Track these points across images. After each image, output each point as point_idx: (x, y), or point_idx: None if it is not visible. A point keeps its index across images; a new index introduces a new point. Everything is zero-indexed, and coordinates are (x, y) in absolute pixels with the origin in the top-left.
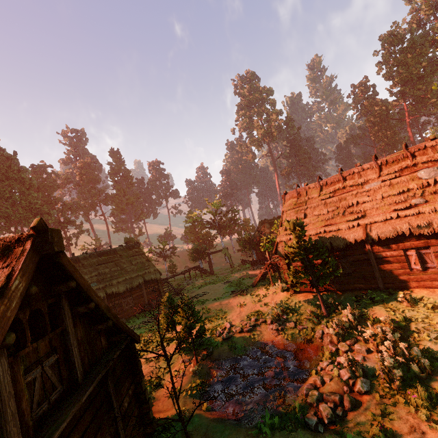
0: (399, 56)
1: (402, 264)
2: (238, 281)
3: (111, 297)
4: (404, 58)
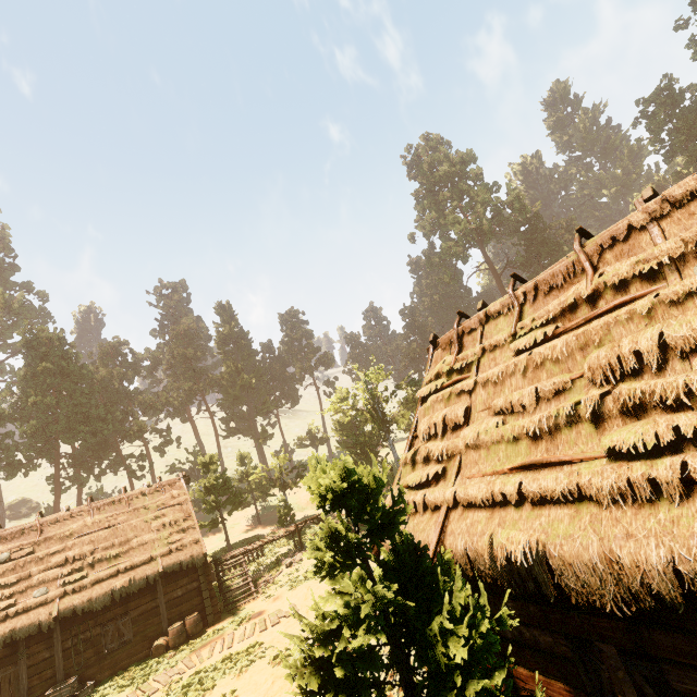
0: None
1: None
2: None
3: (73, 622)
4: None
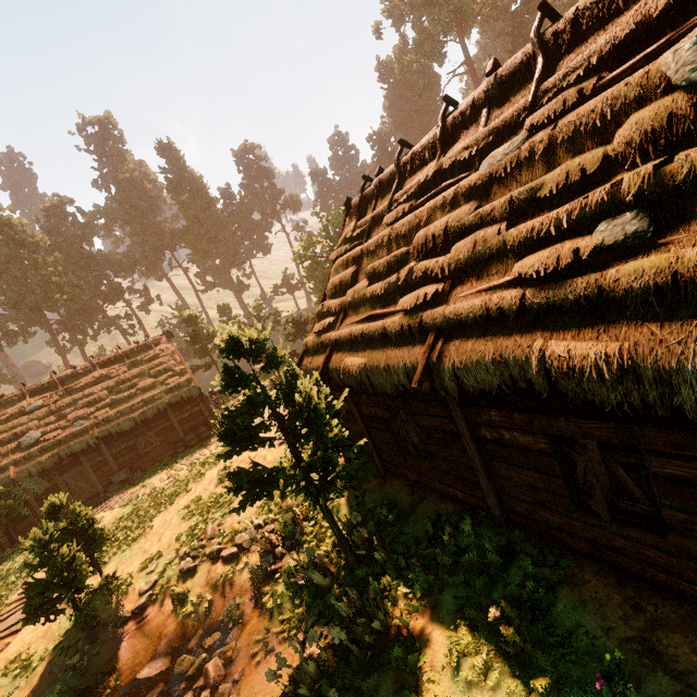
0: None
1: (546, 477)
2: None
3: (112, 439)
4: None
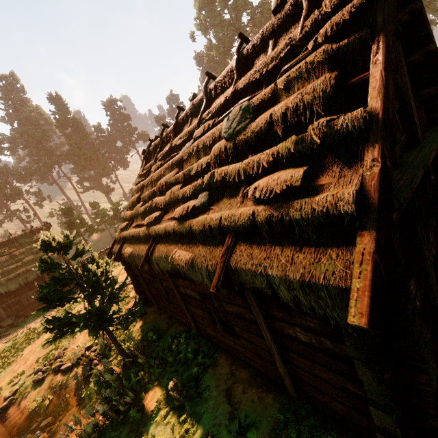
0: None
1: (204, 312)
2: None
3: (2, 297)
4: None
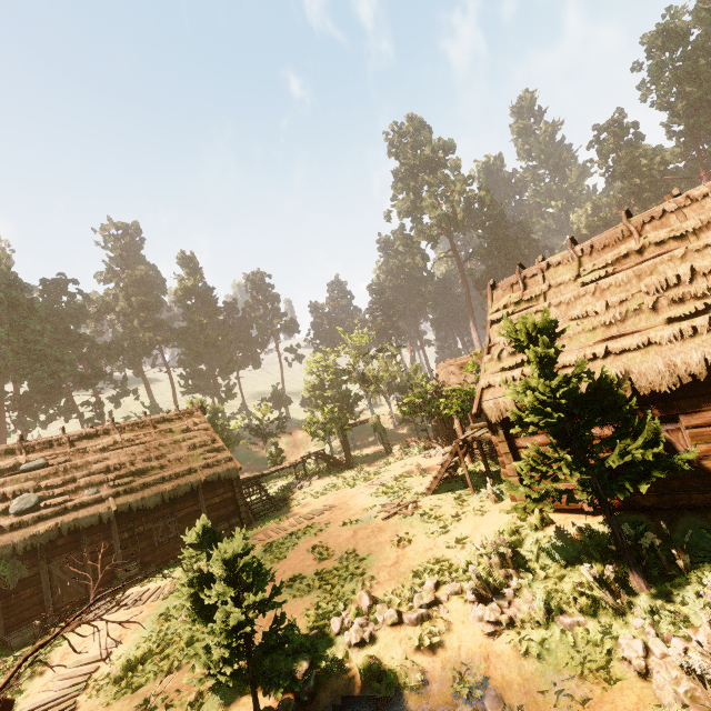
0: (681, 65)
1: None
2: (397, 482)
3: (127, 518)
4: (691, 68)
